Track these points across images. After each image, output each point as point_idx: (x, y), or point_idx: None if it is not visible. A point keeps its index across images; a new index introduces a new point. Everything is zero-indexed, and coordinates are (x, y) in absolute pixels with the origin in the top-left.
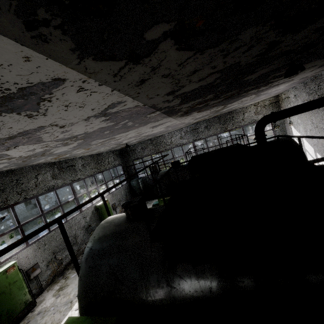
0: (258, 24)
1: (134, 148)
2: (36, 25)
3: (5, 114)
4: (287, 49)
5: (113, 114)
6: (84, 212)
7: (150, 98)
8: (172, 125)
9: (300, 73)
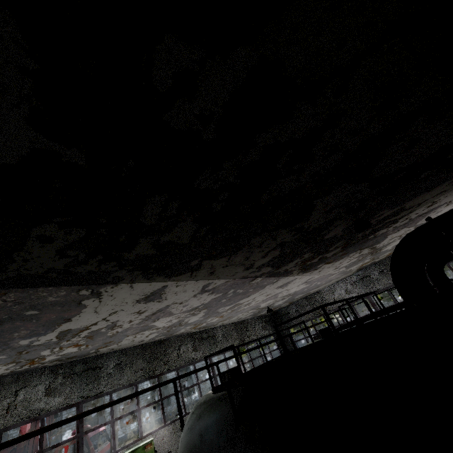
0: (255, 237)
1: (287, 310)
2: (150, 278)
3: (148, 303)
4: (324, 221)
5: (213, 289)
6: None
7: (232, 275)
8: (313, 279)
9: (440, 199)
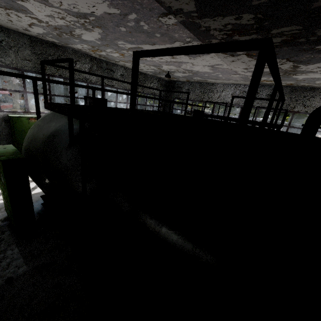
0: None
1: (181, 85)
2: None
3: None
4: None
5: None
6: None
7: None
8: (219, 68)
9: None
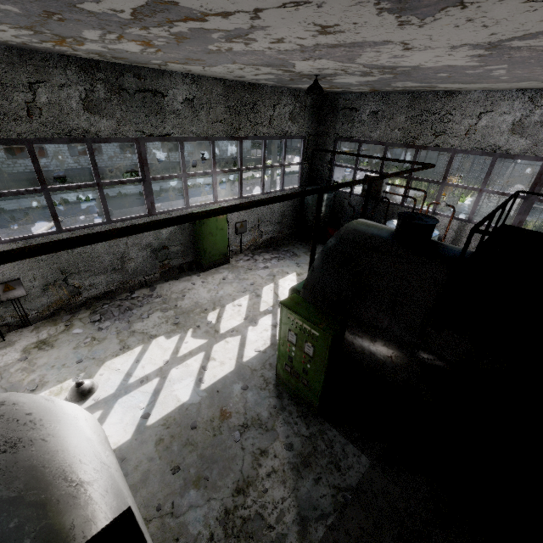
0: None
1: (356, 103)
2: None
3: None
4: None
5: None
6: (158, 217)
7: None
8: (526, 47)
9: None
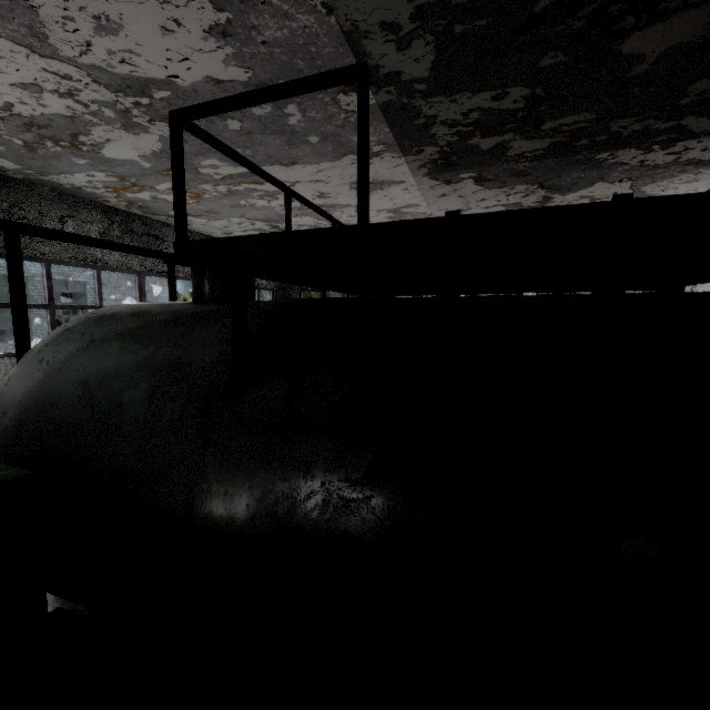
0: None
1: None
2: None
3: None
4: None
5: (236, 5)
6: None
7: None
8: (409, 213)
9: None
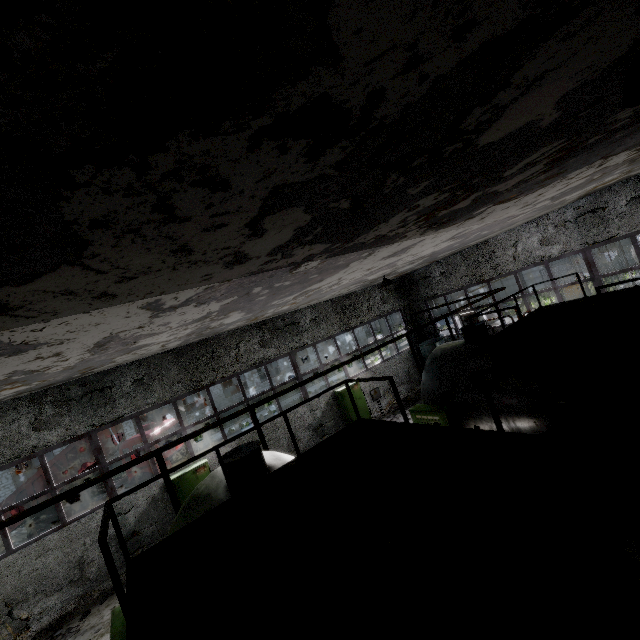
0: (58, 197)
1: (426, 273)
2: None
3: (23, 353)
4: (460, 54)
5: (191, 302)
6: (312, 401)
7: (204, 280)
8: (468, 231)
9: None
